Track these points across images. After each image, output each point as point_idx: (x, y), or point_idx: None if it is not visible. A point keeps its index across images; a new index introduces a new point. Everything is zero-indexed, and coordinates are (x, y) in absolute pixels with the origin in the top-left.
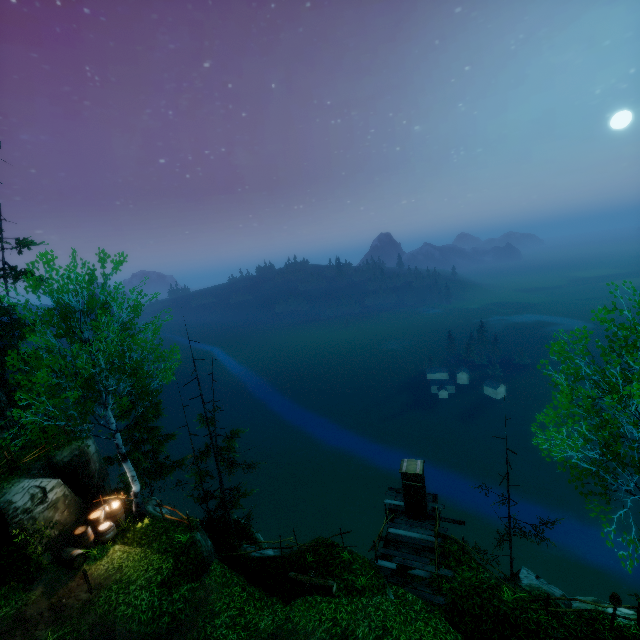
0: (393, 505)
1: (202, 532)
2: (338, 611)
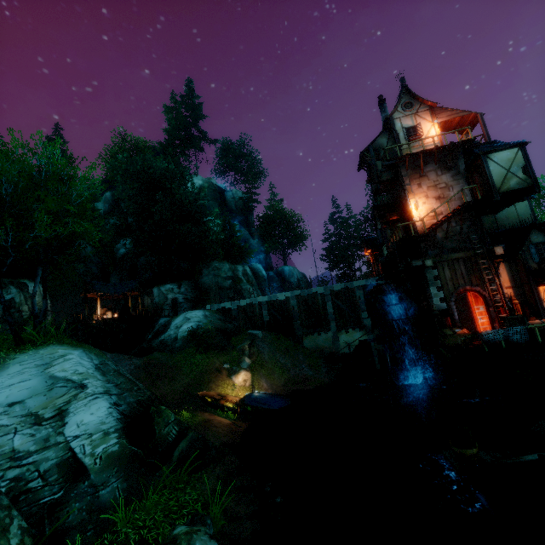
0: None
1: None
2: None
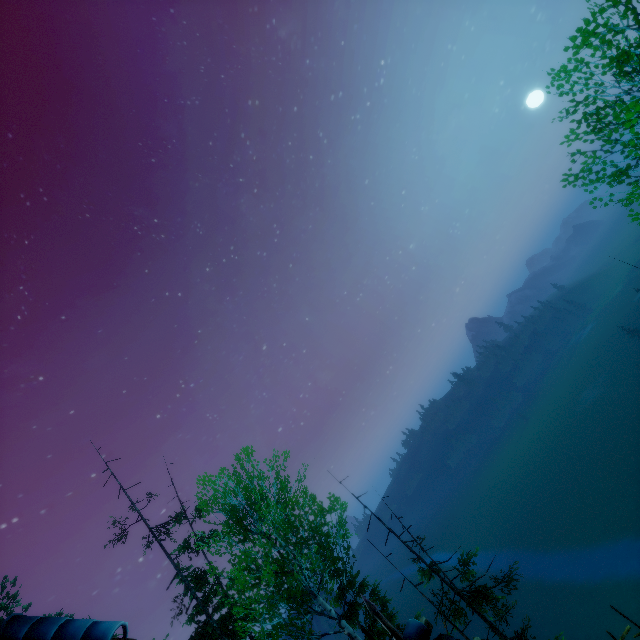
0: None
1: None
2: None
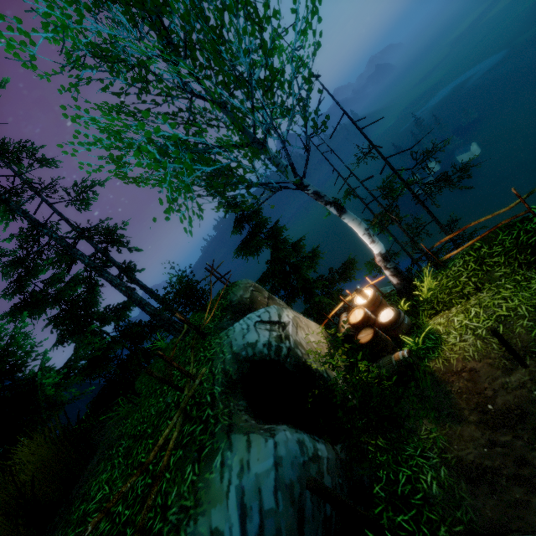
0: None
1: None
2: None
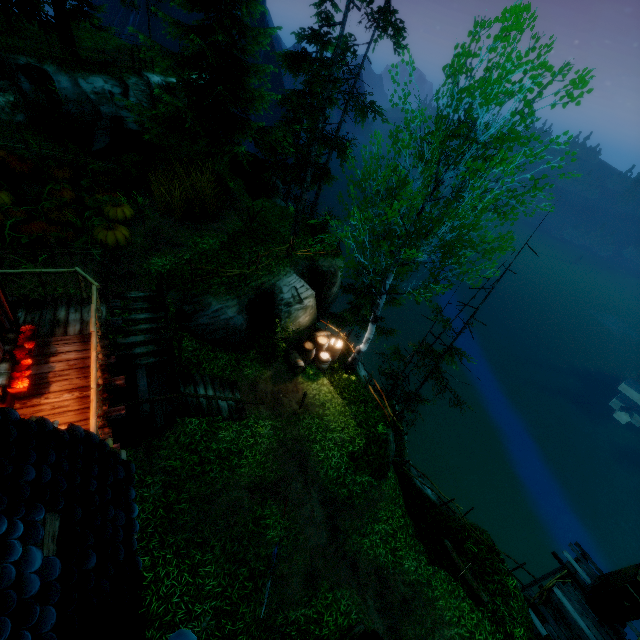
0: (572, 566)
1: (392, 432)
2: (478, 630)
